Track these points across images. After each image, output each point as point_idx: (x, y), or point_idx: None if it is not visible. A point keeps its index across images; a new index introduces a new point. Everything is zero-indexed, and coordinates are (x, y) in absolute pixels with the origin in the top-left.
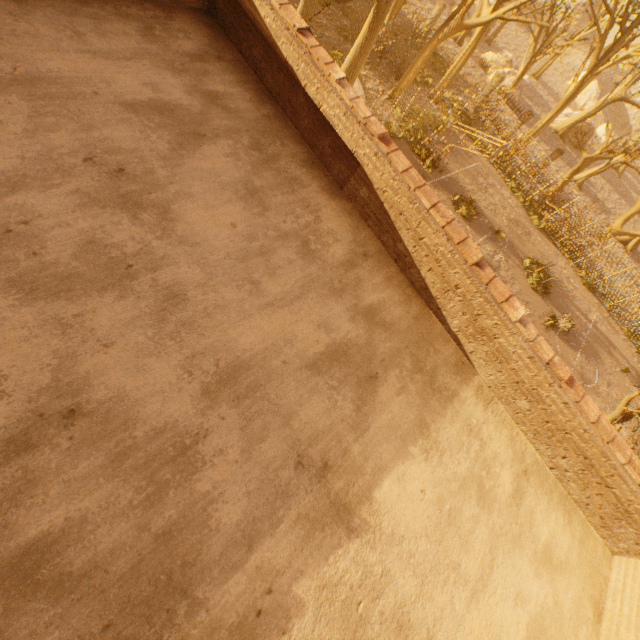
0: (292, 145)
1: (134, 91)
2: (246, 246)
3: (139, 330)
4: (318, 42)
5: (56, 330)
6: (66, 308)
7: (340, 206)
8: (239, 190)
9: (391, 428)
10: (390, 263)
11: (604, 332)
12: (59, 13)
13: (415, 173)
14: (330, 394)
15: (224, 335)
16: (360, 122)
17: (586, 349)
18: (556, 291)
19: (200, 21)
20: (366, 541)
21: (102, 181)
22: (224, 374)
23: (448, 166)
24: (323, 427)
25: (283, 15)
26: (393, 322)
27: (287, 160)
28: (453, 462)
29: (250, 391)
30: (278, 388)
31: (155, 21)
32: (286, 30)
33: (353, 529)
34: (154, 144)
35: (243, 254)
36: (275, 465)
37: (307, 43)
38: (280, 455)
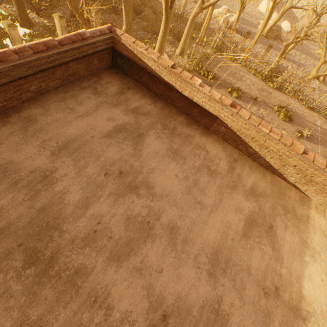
0: (178, 117)
1: (105, 126)
2: (187, 184)
3: (168, 255)
4: (136, 39)
5: (137, 274)
6: (135, 260)
7: (212, 139)
8: (169, 155)
9: (292, 251)
10: (246, 159)
11: (326, 129)
12: (59, 102)
13: (254, 117)
14: (258, 246)
15: (201, 238)
16: (217, 101)
17: (321, 141)
18: (295, 117)
19: (112, 73)
20: (313, 322)
21: (116, 182)
22: (212, 260)
23: (219, 75)
24: (264, 267)
25: (160, 62)
26: (263, 191)
27: (180, 127)
28: (326, 256)
29: (226, 264)
30: (236, 255)
31: (95, 84)
32: (165, 69)
33: (304, 318)
34: (126, 150)
35: (187, 189)
36: (256, 300)
37: (177, 72)
38: (255, 293)
